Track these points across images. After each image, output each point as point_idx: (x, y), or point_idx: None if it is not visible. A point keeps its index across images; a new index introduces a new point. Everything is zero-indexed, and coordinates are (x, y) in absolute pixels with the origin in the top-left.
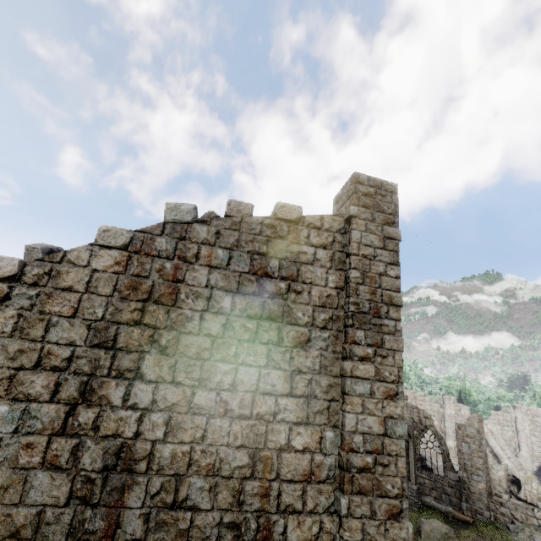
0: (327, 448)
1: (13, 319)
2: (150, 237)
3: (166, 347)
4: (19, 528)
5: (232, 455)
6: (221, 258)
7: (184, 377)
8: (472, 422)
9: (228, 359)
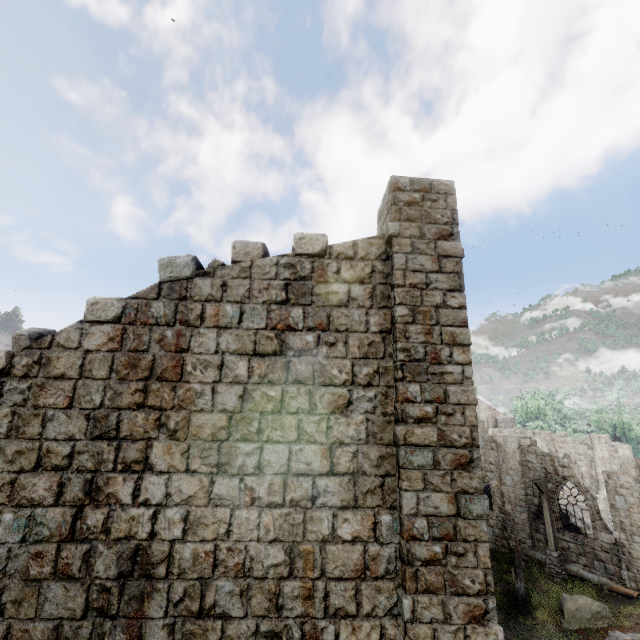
0: (384, 536)
1: (8, 417)
2: (144, 303)
3: (175, 430)
4: None
5: (265, 551)
6: (231, 315)
7: (200, 464)
8: (626, 468)
9: (250, 437)
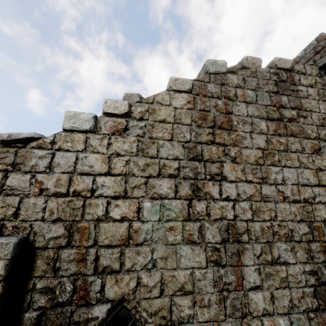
0: None
1: (135, 143)
2: (203, 84)
3: (235, 157)
4: (182, 284)
5: (297, 226)
6: (251, 96)
7: (252, 177)
8: None
9: (275, 164)
